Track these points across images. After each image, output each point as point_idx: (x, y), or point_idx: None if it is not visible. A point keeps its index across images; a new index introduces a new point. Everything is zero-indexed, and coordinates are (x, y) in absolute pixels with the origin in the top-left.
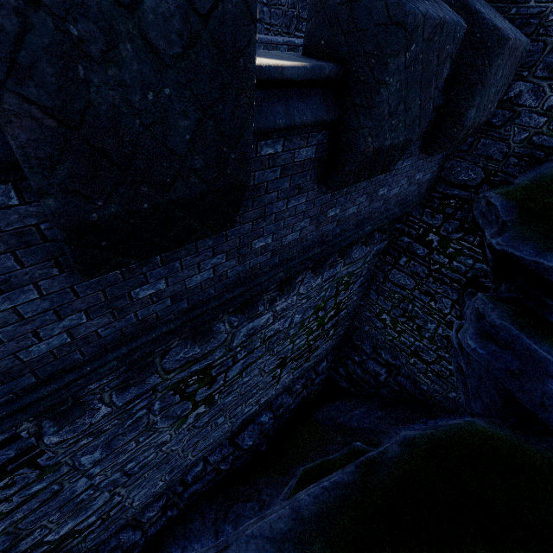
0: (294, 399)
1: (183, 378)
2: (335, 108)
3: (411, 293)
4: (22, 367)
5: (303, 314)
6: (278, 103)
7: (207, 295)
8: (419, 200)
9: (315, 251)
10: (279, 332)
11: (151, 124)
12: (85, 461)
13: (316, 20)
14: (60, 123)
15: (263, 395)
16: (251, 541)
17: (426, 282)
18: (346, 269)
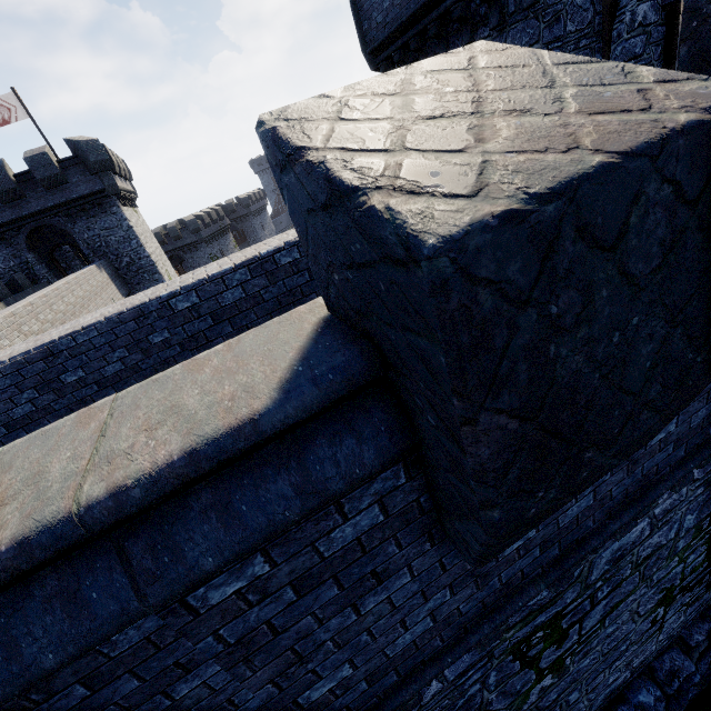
0: (695, 662)
1: (524, 635)
2: None
3: None
4: (386, 664)
5: (699, 511)
6: None
7: (583, 529)
8: None
9: None
10: (659, 547)
11: (609, 371)
12: None
13: None
14: (521, 420)
15: (637, 652)
16: None
17: None
18: None
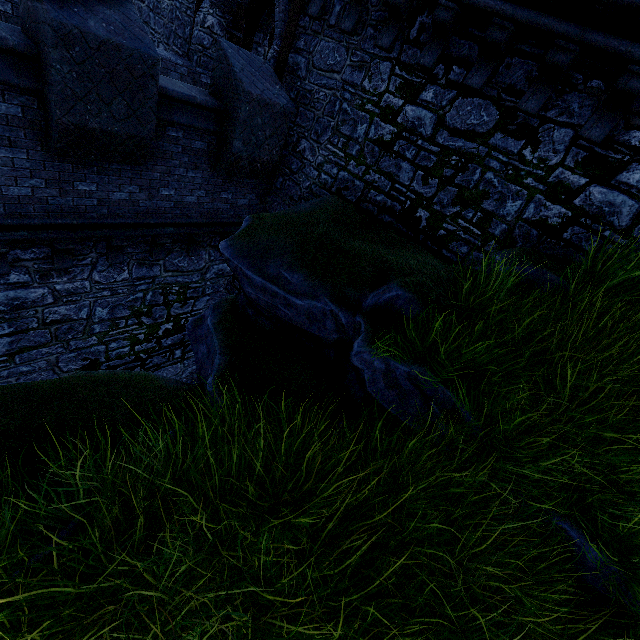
0: None
1: None
2: (34, 79)
3: None
4: None
5: (112, 310)
6: None
7: None
8: None
9: (69, 221)
10: (72, 320)
11: None
12: None
13: (22, 6)
14: None
15: None
16: None
17: None
18: (172, 276)
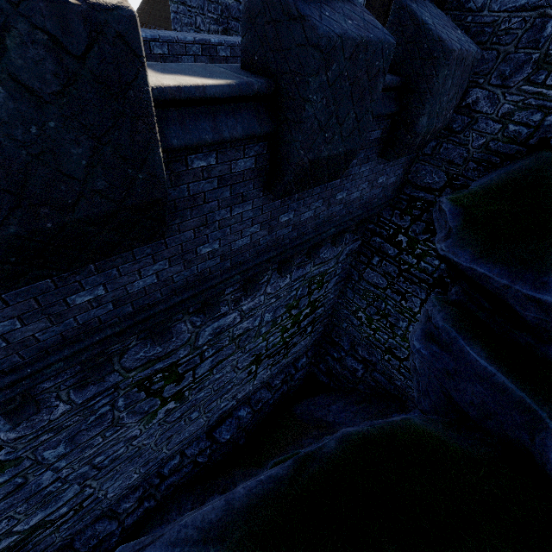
0: (273, 394)
1: (147, 375)
2: (270, 121)
3: (384, 292)
4: None
5: (274, 312)
6: (204, 119)
7: (154, 298)
8: (388, 202)
9: (271, 255)
10: (249, 330)
11: (40, 154)
12: (49, 456)
13: (249, 36)
14: None
15: (240, 390)
16: (183, 530)
17: (397, 281)
18: (317, 268)
